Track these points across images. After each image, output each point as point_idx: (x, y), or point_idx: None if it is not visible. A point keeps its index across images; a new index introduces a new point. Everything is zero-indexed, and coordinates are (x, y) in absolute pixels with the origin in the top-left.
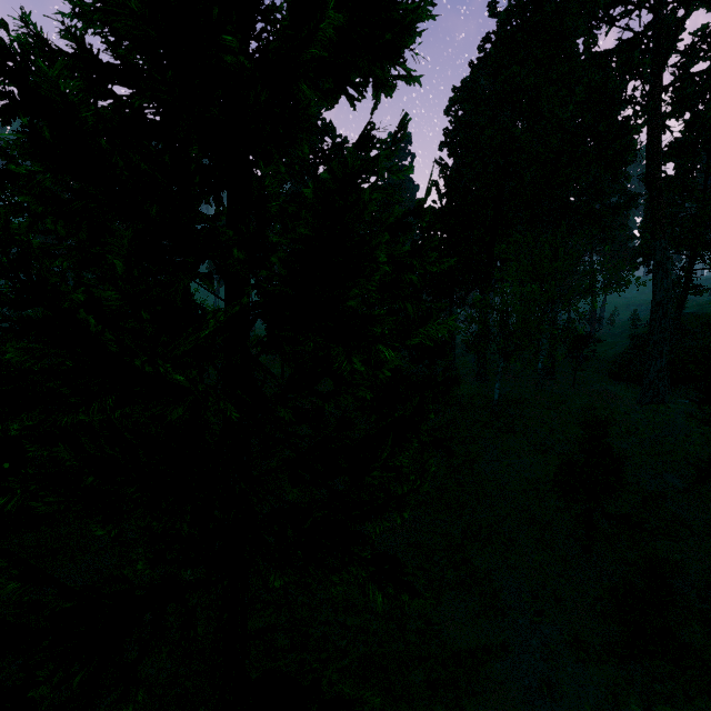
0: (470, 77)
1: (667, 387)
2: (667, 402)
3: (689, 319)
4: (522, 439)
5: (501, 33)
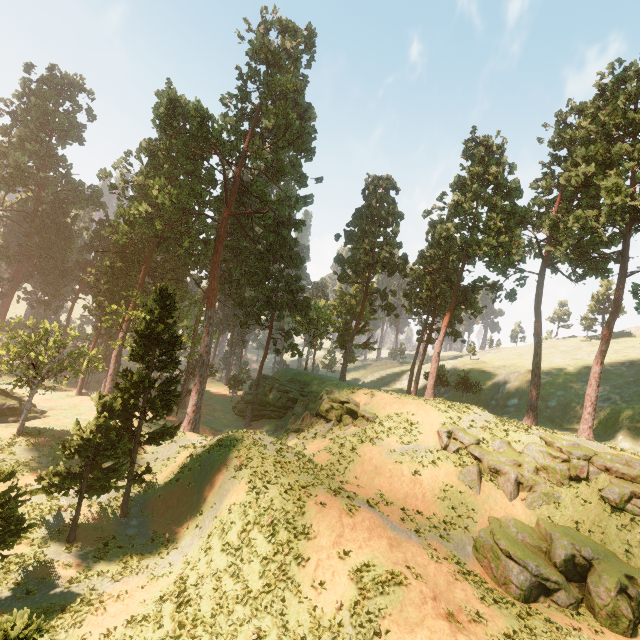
0: (119, 160)
1: (248, 421)
2: (197, 432)
3: (283, 372)
4: (2, 457)
5: (150, 142)
